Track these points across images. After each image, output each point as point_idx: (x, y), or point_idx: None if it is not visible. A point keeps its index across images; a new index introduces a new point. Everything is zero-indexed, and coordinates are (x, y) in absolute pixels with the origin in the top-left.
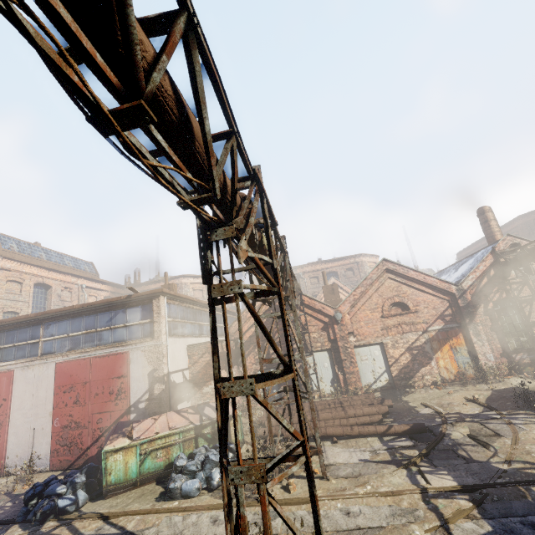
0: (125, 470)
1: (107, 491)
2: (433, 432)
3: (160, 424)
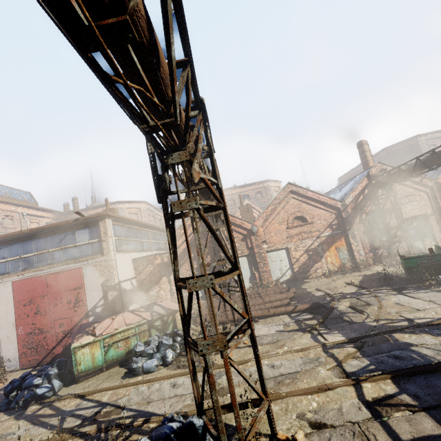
0: (93, 360)
1: (79, 377)
2: (326, 307)
3: (117, 322)
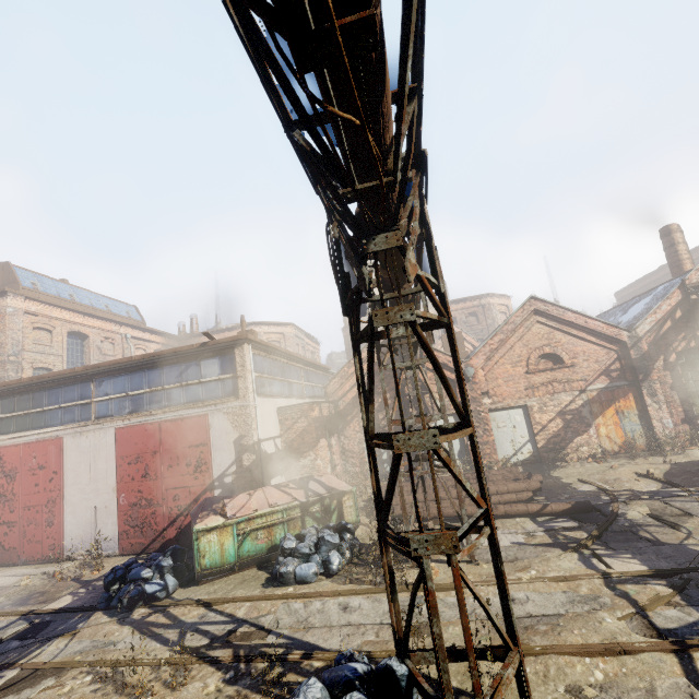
0: (221, 552)
1: (201, 576)
2: (602, 512)
3: (256, 500)
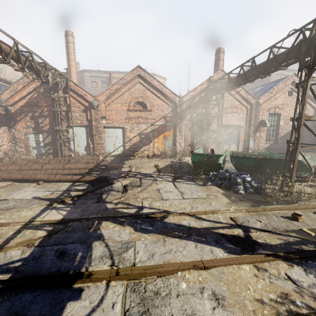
0: None
1: None
2: (108, 182)
3: None
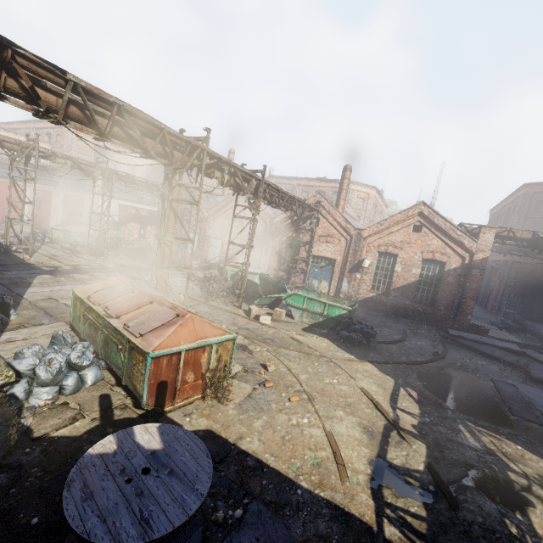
0: (59, 237)
1: (53, 241)
2: None
3: (78, 228)
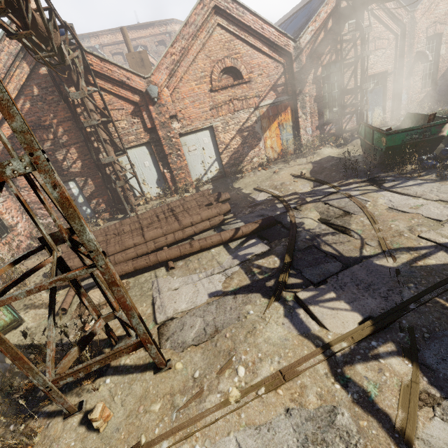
0: None
1: None
2: (283, 224)
3: None
